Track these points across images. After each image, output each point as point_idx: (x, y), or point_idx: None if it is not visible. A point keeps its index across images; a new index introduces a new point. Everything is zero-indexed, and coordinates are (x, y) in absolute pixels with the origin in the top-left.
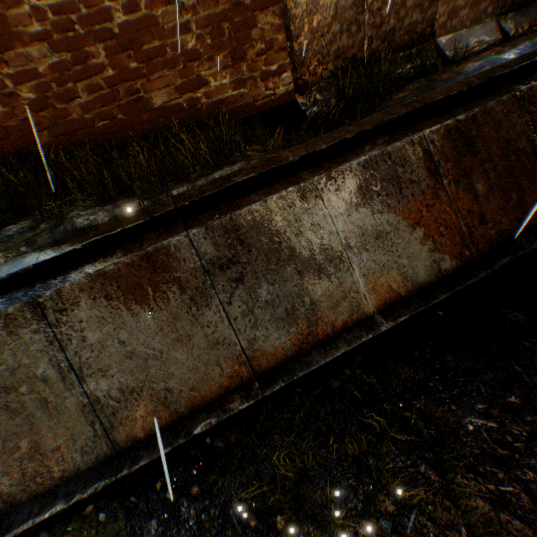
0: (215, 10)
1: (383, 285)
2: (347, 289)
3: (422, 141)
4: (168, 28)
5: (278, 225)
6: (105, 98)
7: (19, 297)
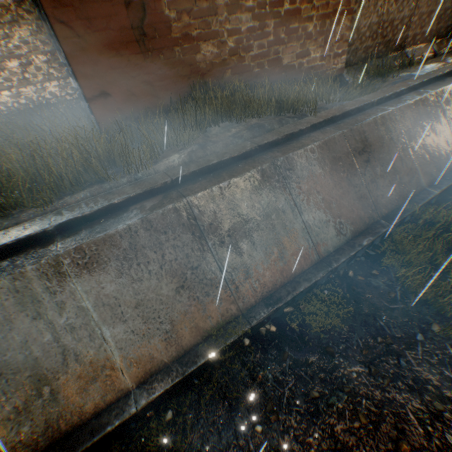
0: (326, 12)
1: (427, 172)
2: (413, 173)
3: (434, 96)
4: (304, 17)
5: (381, 133)
6: (263, 54)
7: (260, 161)
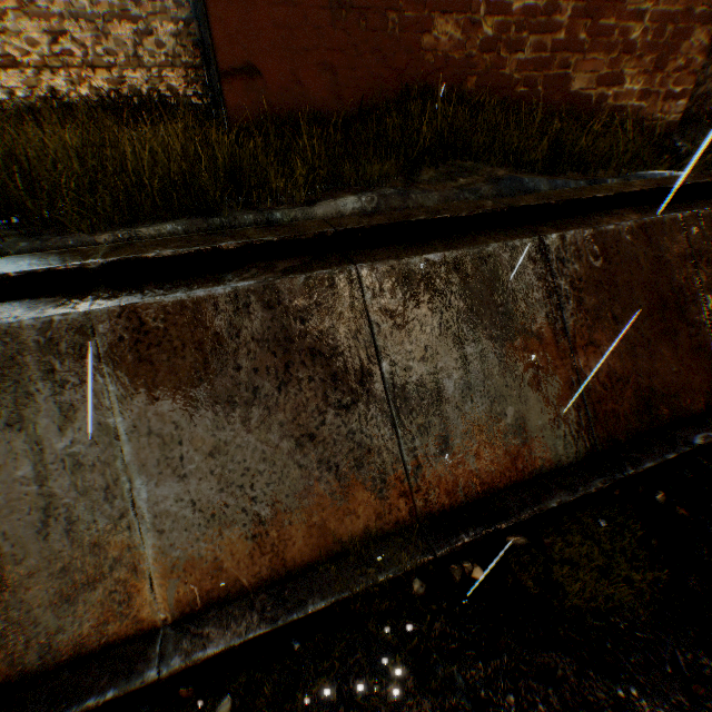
0: (669, 9)
1: None
2: None
3: None
4: (628, 10)
5: None
6: (540, 63)
7: (510, 234)
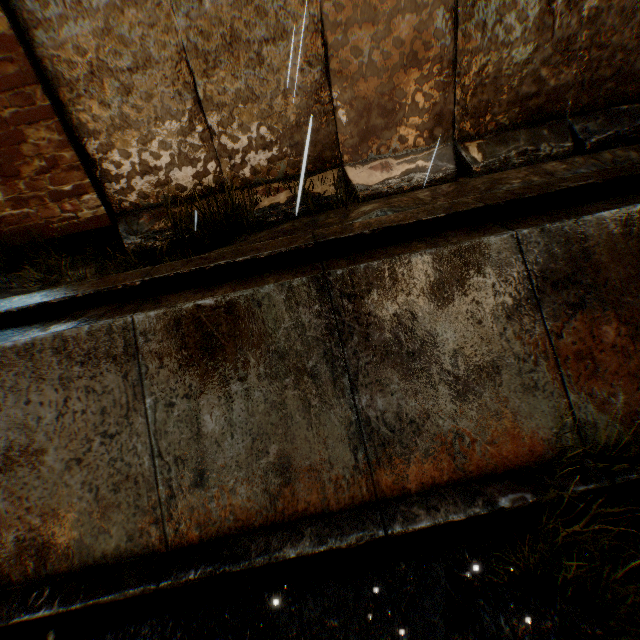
0: None
1: None
2: None
3: (129, 329)
4: None
5: None
6: None
7: None
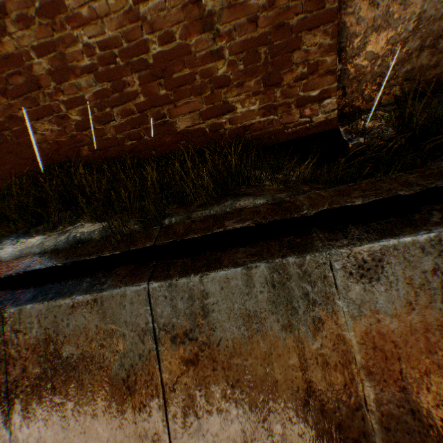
0: (253, 34)
1: None
2: (350, 440)
3: None
4: (200, 55)
5: (259, 305)
6: (135, 121)
7: None
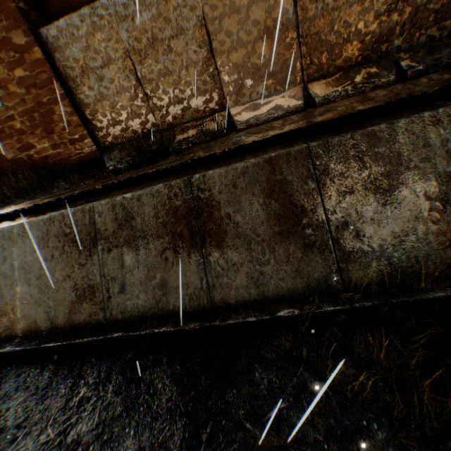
0: (27, 106)
1: (32, 316)
2: (11, 310)
3: (91, 210)
4: (4, 118)
5: None
6: None
7: None
